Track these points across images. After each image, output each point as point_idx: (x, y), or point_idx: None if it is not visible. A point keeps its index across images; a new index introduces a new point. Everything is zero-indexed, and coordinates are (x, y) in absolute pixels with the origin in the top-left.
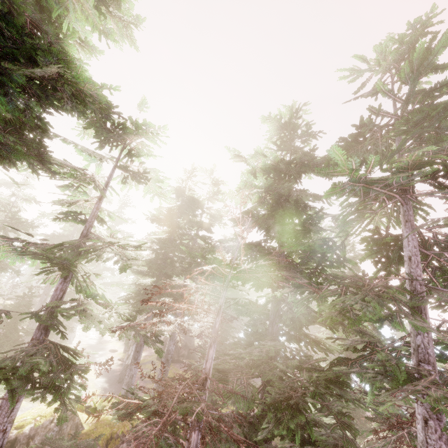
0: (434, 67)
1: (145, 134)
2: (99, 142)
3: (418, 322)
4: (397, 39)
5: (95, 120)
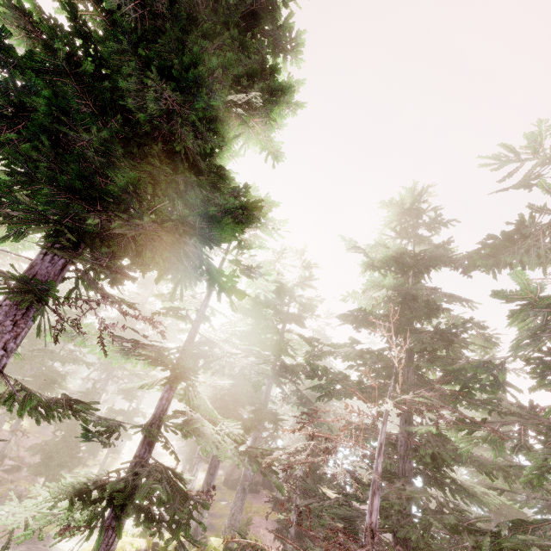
0: None
1: (263, 227)
2: None
3: None
4: None
5: None
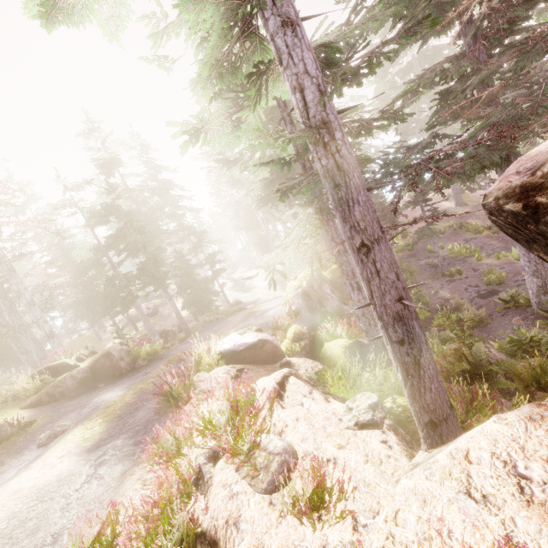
0: None
1: None
2: None
3: None
4: None
5: None
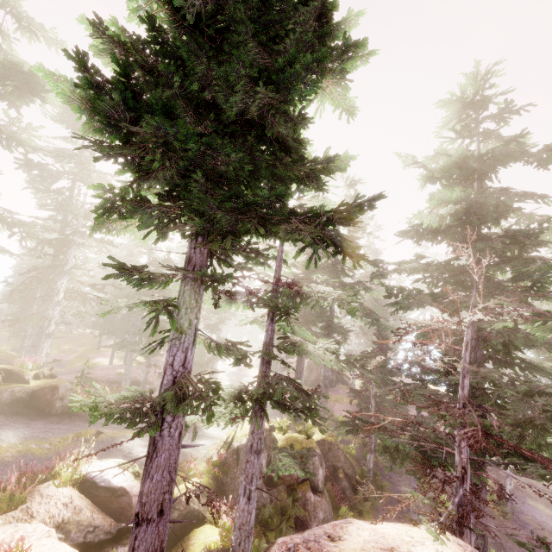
0: None
1: None
2: None
3: None
4: None
5: None
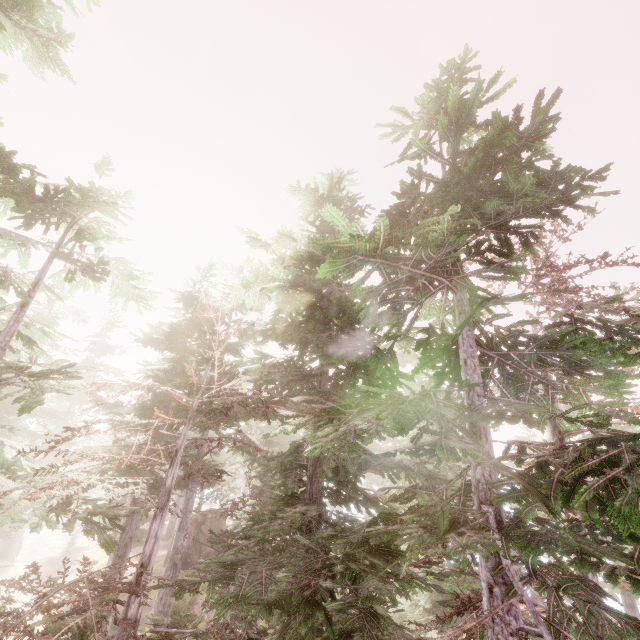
0: (475, 119)
1: (97, 204)
2: (24, 218)
3: (462, 444)
4: (434, 86)
5: (12, 184)
